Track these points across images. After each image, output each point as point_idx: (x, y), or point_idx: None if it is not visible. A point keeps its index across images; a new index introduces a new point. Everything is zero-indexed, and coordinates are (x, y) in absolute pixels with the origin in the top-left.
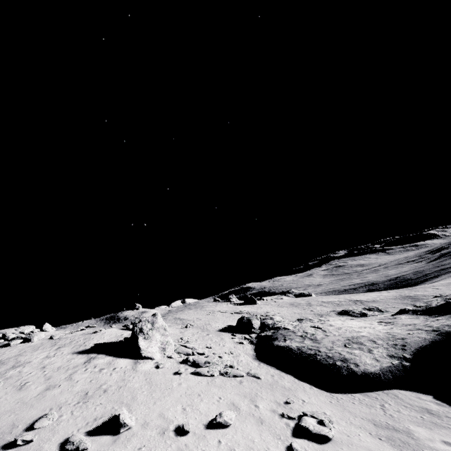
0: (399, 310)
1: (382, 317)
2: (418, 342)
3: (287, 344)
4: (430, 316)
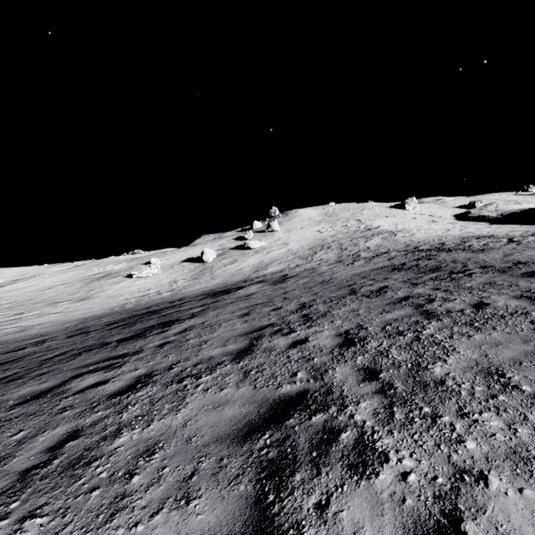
0: None
1: None
2: (517, 211)
3: (468, 211)
4: None
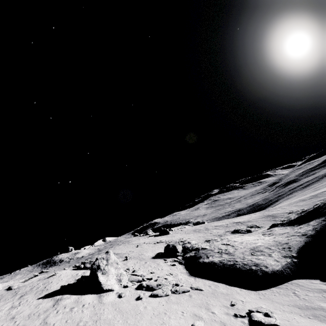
0: (272, 224)
1: (263, 231)
2: (297, 244)
3: (211, 260)
4: (293, 226)
